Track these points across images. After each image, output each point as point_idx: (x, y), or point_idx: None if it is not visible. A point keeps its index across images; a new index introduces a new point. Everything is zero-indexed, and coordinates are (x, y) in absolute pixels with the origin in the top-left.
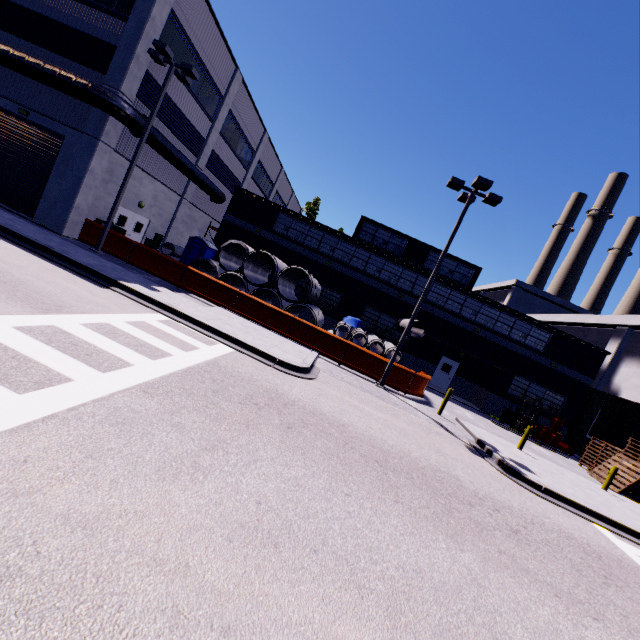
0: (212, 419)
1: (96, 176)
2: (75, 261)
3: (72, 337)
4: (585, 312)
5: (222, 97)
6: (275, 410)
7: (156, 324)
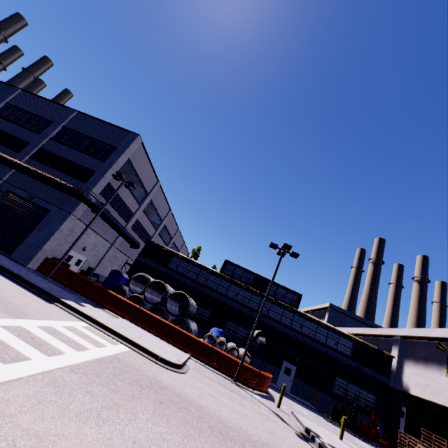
0: (111, 391)
1: (62, 232)
2: (35, 285)
3: (31, 333)
4: (378, 327)
5: (148, 193)
6: (153, 390)
7: (81, 328)
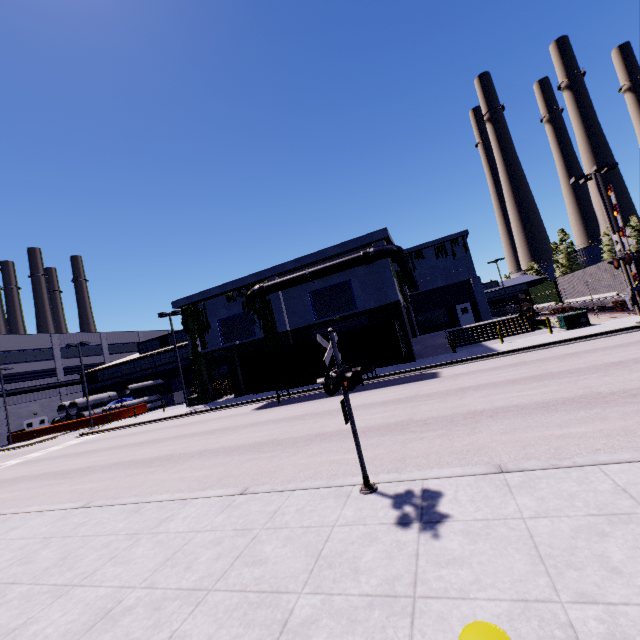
0: None
1: (2, 419)
2: None
3: None
4: None
5: (52, 348)
6: None
7: None
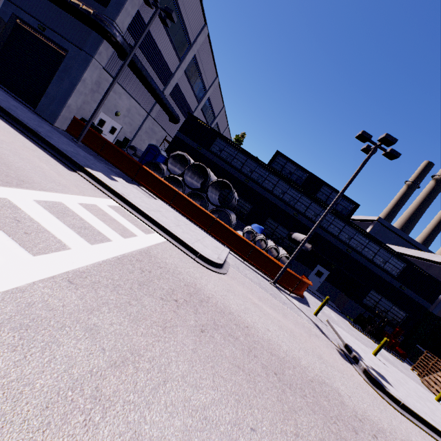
0: (131, 319)
1: (86, 85)
2: (54, 146)
3: (19, 212)
4: (425, 249)
5: (191, 44)
6: (192, 308)
7: (106, 208)
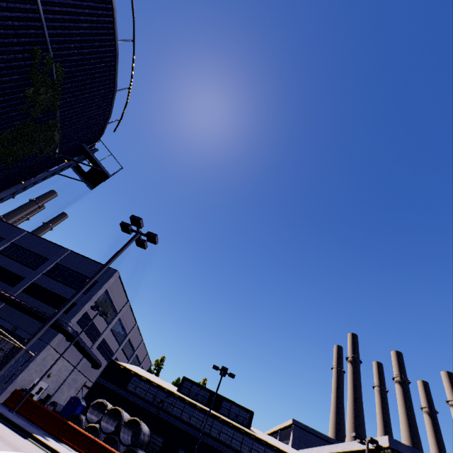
0: None
1: (36, 362)
2: (13, 421)
3: None
4: None
5: (117, 313)
6: None
7: None
